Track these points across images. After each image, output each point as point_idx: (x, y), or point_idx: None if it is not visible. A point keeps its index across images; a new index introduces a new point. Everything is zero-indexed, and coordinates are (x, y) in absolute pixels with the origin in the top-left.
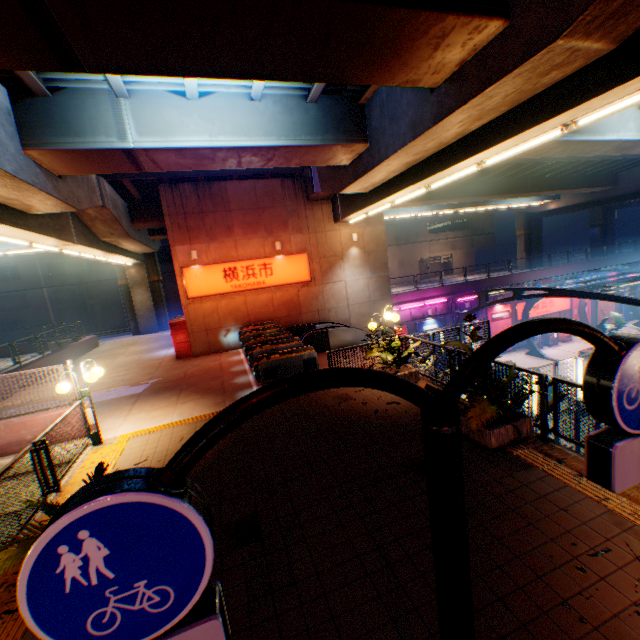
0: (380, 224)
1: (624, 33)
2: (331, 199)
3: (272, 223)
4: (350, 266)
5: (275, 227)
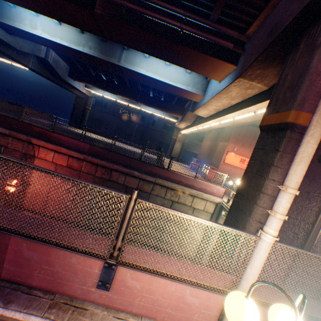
0: None
1: None
2: None
3: None
4: None
5: None
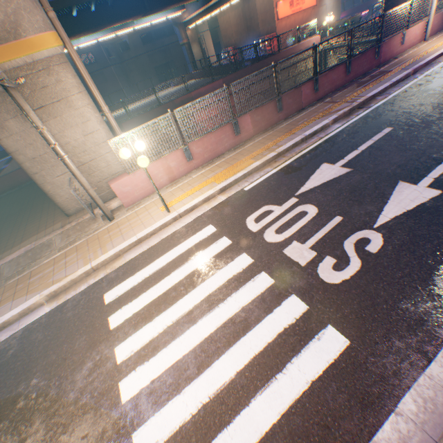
0: None
1: None
2: None
3: None
4: None
5: None
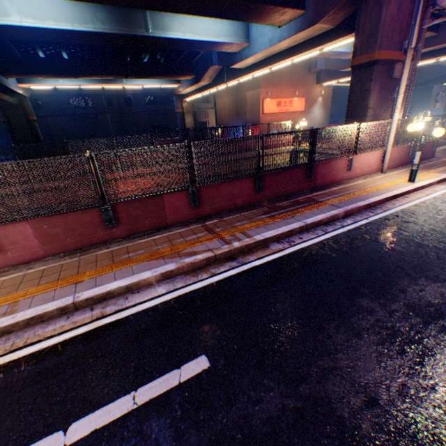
0: (331, 87)
1: None
2: (317, 73)
3: (294, 82)
4: (317, 107)
5: (295, 84)
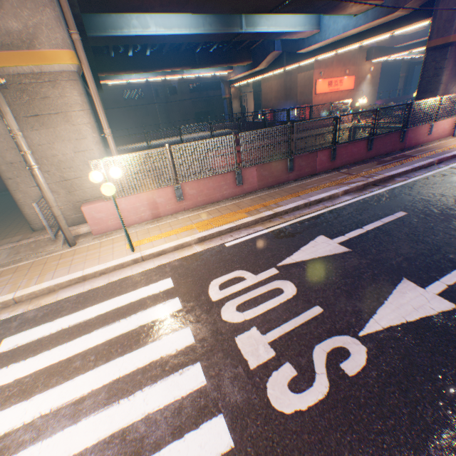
0: (379, 63)
1: None
2: (366, 50)
3: (345, 61)
4: (365, 84)
5: (345, 63)
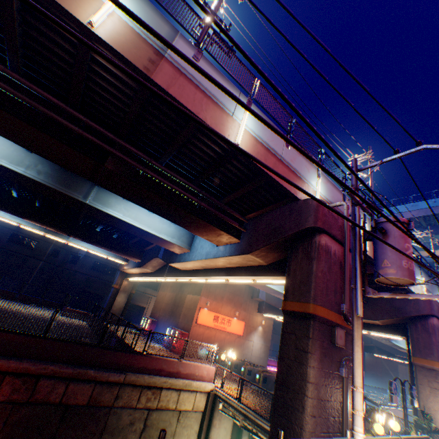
0: (272, 319)
1: (384, 323)
2: (259, 301)
3: (237, 301)
4: (257, 334)
5: (237, 304)
